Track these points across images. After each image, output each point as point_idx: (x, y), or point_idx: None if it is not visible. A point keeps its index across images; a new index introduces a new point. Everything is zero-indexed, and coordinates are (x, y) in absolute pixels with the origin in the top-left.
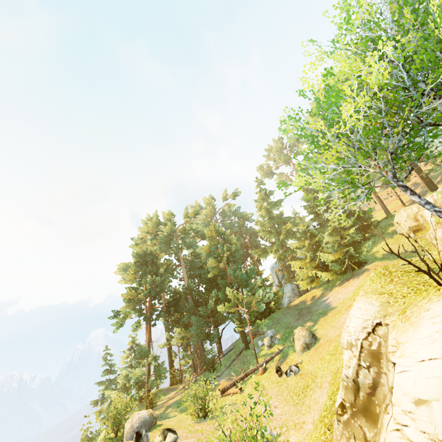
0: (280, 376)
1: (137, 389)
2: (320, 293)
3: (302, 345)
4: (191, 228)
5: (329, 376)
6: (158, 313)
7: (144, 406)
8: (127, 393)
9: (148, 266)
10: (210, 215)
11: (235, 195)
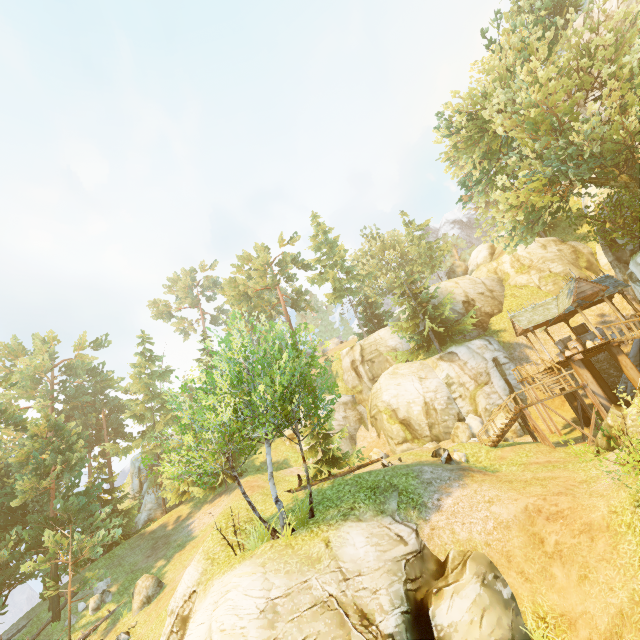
0: None
1: None
2: (187, 512)
3: (143, 600)
4: None
5: None
6: None
7: None
8: None
9: None
10: (41, 369)
11: (101, 344)
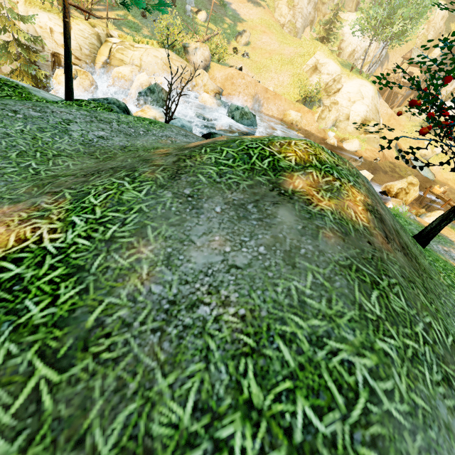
0: (237, 55)
1: None
2: None
3: (247, 42)
4: None
5: (289, 73)
6: None
7: None
8: None
9: None
10: None
11: None
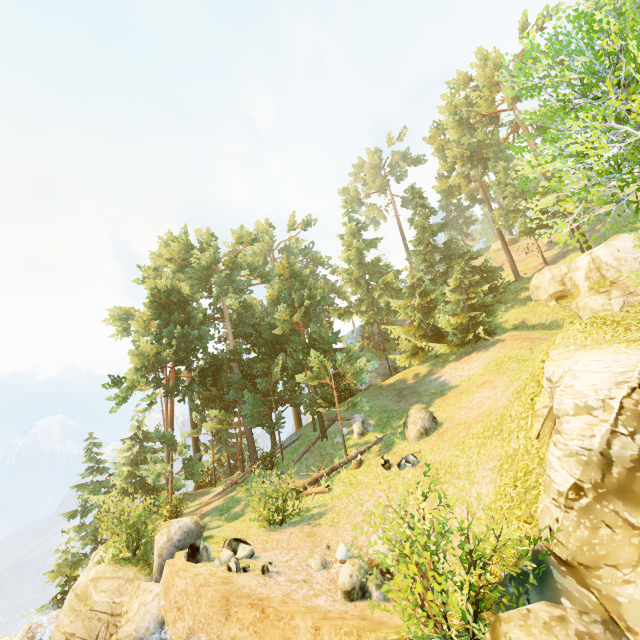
0: (388, 470)
1: (147, 494)
2: (426, 371)
3: (420, 430)
4: (244, 261)
5: (493, 462)
6: (187, 386)
7: (158, 517)
8: (135, 498)
9: (170, 313)
10: (266, 249)
11: (308, 224)
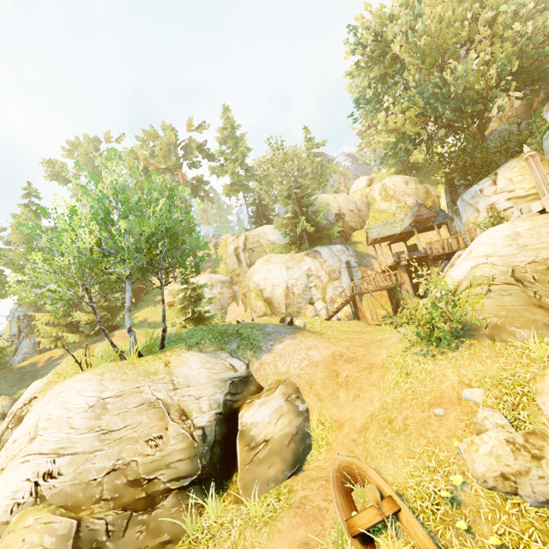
0: None
1: None
2: (60, 354)
3: None
4: None
5: None
6: None
7: None
8: None
9: None
10: None
11: None
